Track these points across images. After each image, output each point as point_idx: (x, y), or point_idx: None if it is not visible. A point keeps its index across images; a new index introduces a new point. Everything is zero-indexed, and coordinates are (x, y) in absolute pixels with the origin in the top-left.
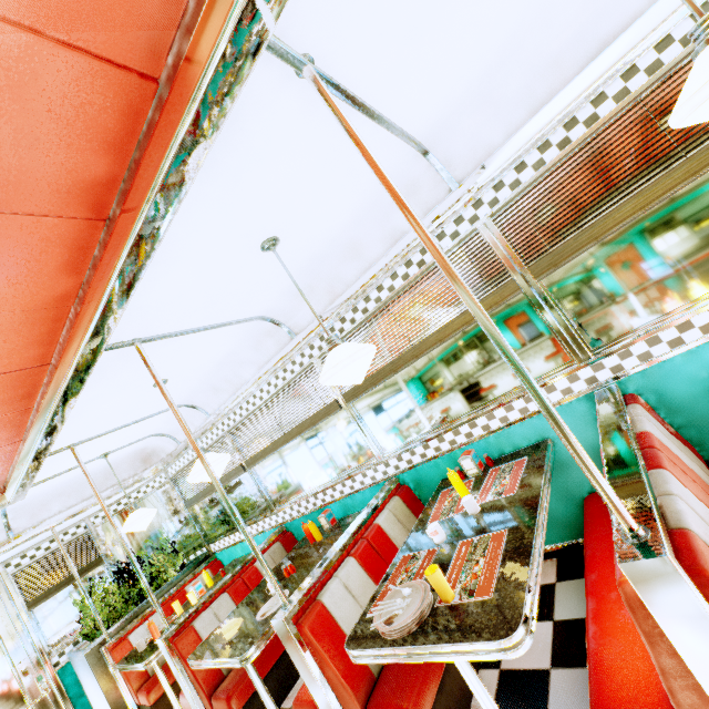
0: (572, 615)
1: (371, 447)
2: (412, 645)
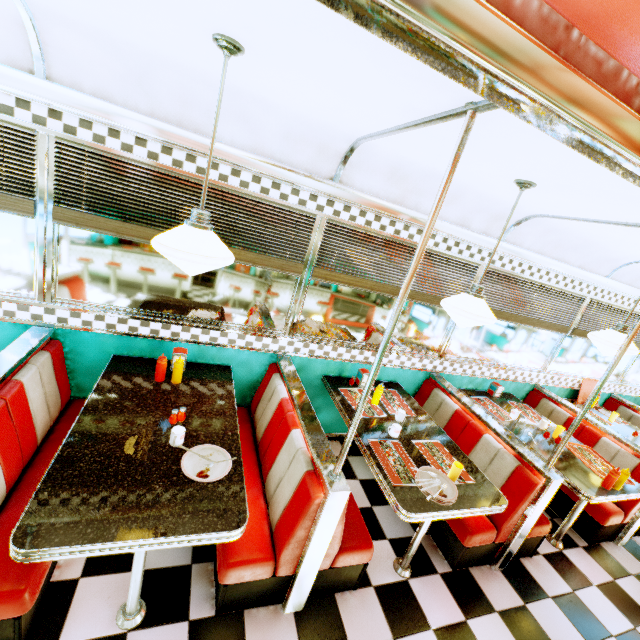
0: (367, 477)
1: (292, 322)
2: (461, 508)
